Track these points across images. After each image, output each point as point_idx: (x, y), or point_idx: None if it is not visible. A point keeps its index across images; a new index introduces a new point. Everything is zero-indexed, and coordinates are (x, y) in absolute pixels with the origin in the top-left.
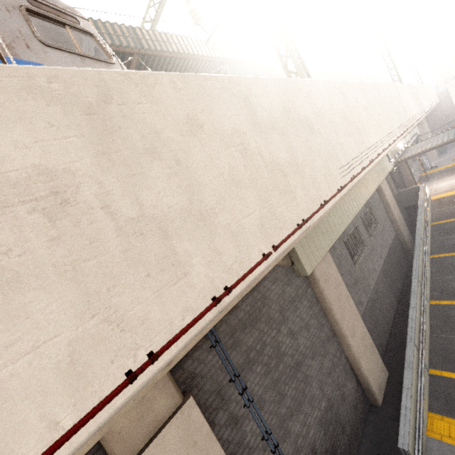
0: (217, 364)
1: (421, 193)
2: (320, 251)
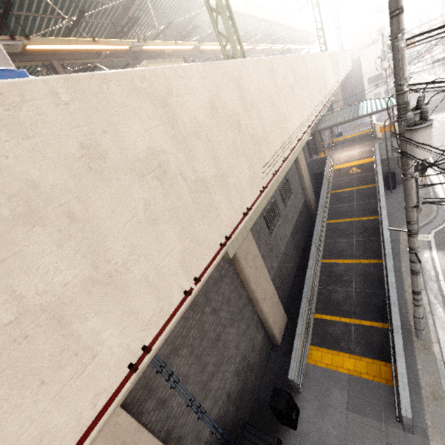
0: None
1: (328, 163)
2: (242, 232)
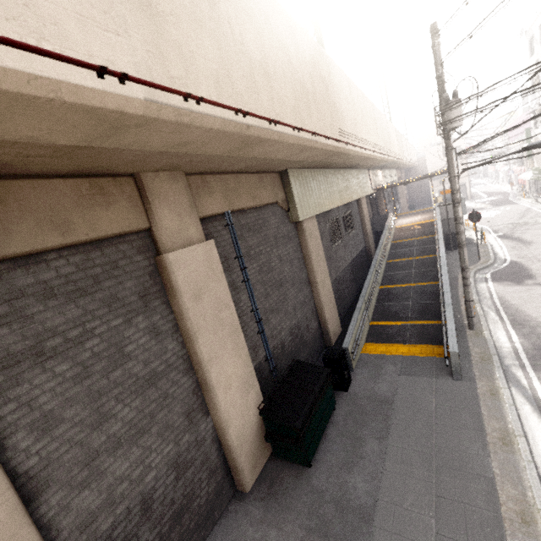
0: (228, 241)
1: (390, 218)
2: (310, 211)
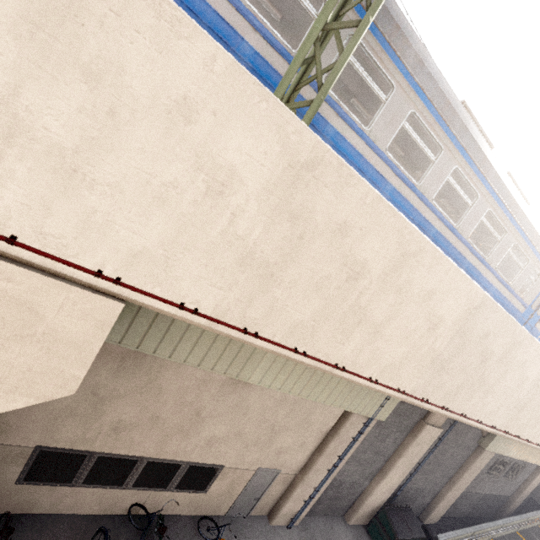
0: (444, 429)
1: None
2: (497, 449)
